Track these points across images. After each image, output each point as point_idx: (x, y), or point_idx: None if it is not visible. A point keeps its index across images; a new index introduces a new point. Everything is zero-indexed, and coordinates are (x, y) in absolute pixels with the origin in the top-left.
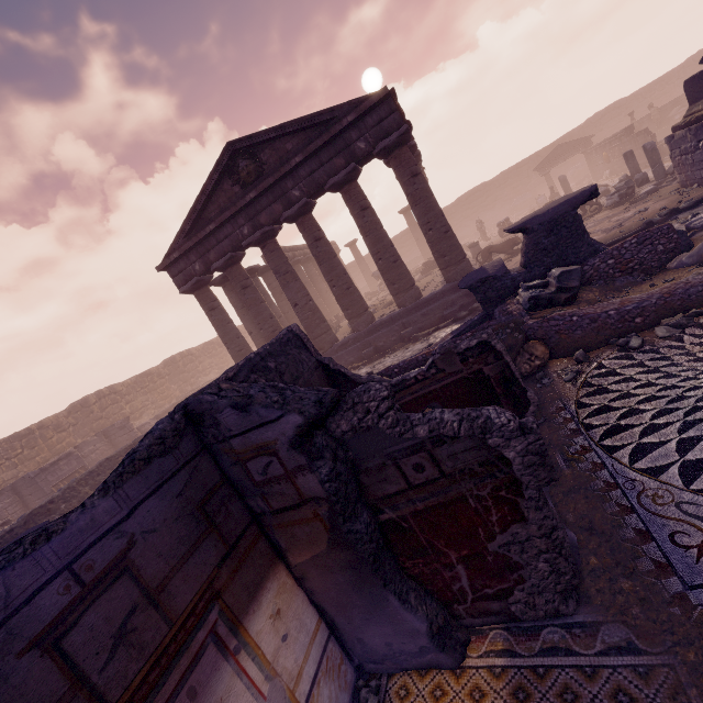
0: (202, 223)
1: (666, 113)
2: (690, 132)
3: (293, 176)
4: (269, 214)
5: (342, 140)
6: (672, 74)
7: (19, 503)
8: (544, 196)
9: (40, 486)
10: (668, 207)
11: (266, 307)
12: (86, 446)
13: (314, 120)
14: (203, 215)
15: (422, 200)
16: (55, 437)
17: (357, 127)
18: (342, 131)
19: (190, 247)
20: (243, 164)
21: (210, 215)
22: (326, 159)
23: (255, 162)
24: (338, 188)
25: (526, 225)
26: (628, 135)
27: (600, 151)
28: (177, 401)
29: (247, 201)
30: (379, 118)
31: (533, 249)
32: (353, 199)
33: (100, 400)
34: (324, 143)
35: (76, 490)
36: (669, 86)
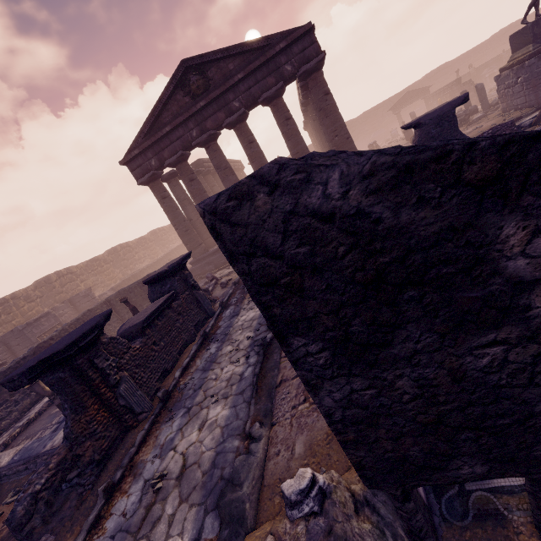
0: (157, 127)
1: (479, 72)
2: (512, 71)
3: (234, 90)
4: (214, 121)
5: (273, 63)
6: (483, 45)
7: (8, 352)
8: (396, 129)
9: (27, 336)
10: (496, 123)
11: (208, 196)
12: (56, 310)
13: (253, 45)
14: (159, 120)
15: (331, 113)
16: (26, 306)
17: (286, 54)
18: (274, 55)
19: (148, 146)
20: (194, 78)
21: (164, 120)
22: (261, 78)
23: (203, 77)
24: (269, 101)
25: (420, 121)
26: (457, 85)
27: (436, 97)
28: (126, 278)
29: (198, 108)
30: (303, 47)
31: (425, 137)
32: (279, 111)
33: (60, 278)
34: (261, 64)
35: (68, 331)
36: (480, 54)
